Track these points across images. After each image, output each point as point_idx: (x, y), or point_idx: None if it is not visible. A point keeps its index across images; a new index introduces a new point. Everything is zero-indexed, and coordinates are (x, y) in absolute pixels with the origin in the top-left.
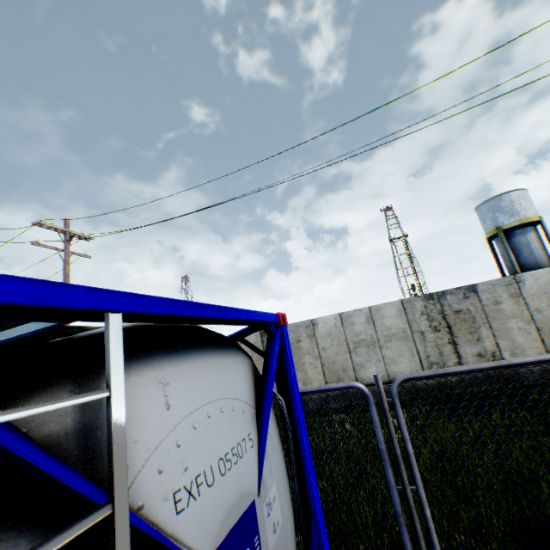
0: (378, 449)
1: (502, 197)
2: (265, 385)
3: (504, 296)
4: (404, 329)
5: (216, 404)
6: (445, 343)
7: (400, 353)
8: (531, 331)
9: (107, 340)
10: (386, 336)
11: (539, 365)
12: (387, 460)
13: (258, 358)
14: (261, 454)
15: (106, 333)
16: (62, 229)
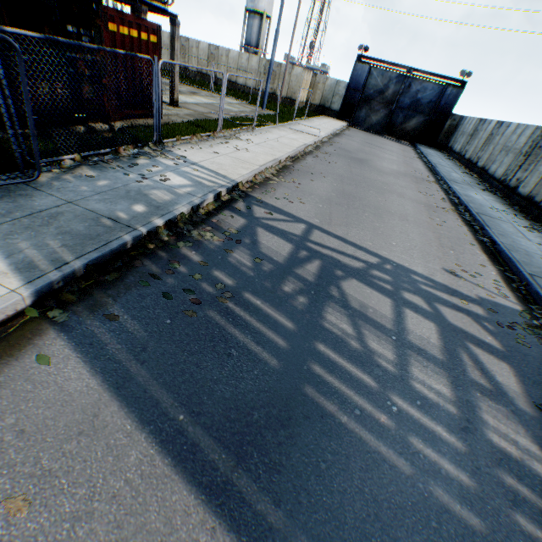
0: None
1: None
2: None
3: None
4: None
5: None
6: None
7: None
8: None
9: None
10: None
11: None
12: None
13: None
14: None
15: None
16: None
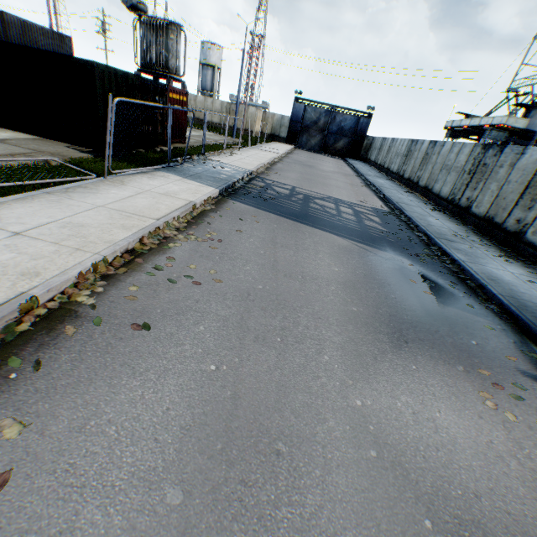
0: None
1: (205, 44)
2: None
3: None
4: None
5: None
6: None
7: None
8: None
9: None
10: None
11: None
12: None
13: None
14: None
15: None
16: None
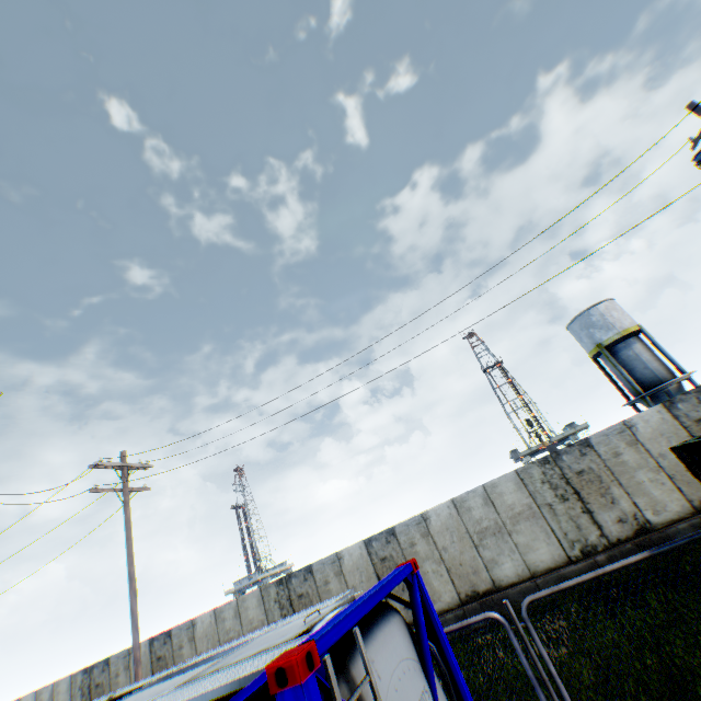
0: (527, 675)
1: (590, 311)
2: (421, 637)
3: (621, 445)
4: (529, 505)
5: (399, 666)
6: (579, 513)
7: (534, 536)
8: (664, 480)
9: (359, 645)
10: (511, 517)
11: (687, 520)
12: (536, 685)
13: (368, 577)
14: (436, 700)
15: (357, 640)
16: (119, 465)
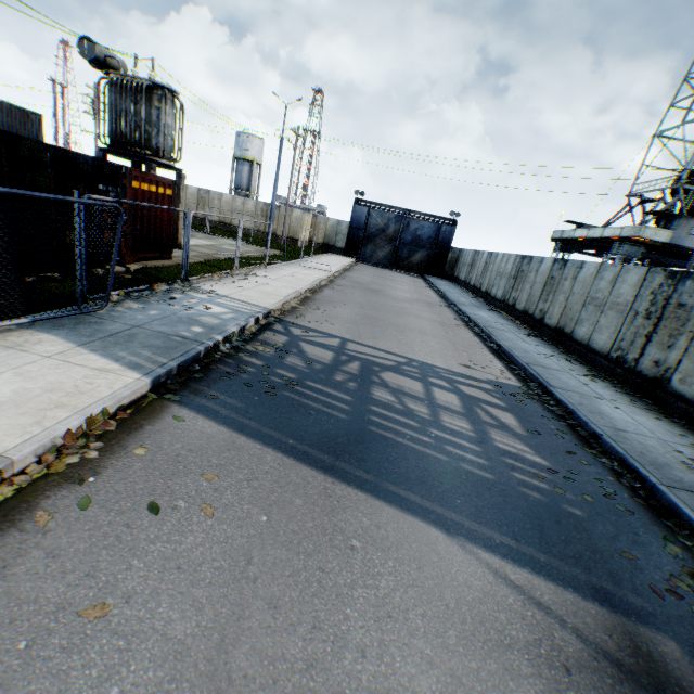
0: None
1: (241, 135)
2: None
3: None
4: None
5: None
6: None
7: None
8: None
9: None
10: None
11: None
12: None
13: None
14: None
15: None
16: None
